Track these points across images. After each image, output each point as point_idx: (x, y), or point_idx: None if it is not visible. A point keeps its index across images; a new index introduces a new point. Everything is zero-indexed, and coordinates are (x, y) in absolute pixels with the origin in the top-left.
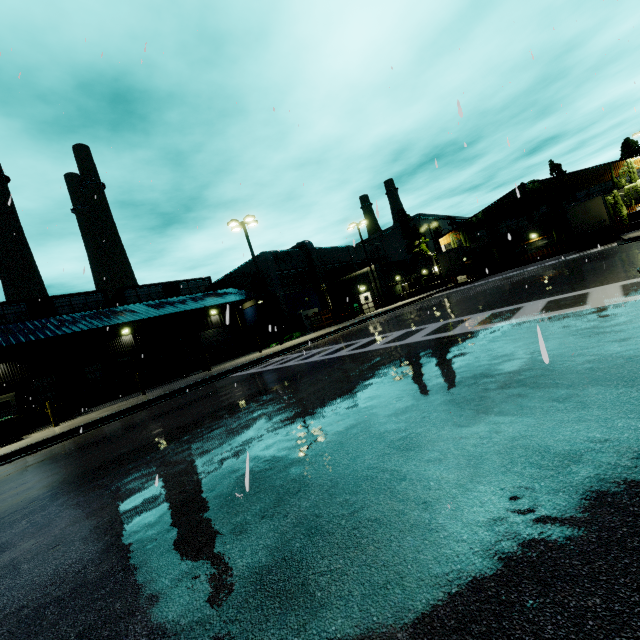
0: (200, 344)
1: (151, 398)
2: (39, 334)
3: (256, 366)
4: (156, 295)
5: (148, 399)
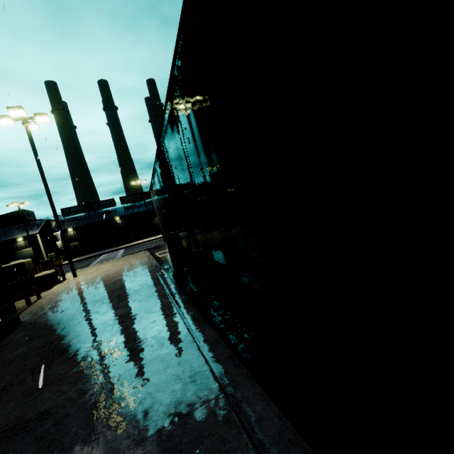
0: (152, 224)
1: (76, 260)
2: (78, 223)
3: (113, 252)
4: (136, 199)
5: (75, 260)
